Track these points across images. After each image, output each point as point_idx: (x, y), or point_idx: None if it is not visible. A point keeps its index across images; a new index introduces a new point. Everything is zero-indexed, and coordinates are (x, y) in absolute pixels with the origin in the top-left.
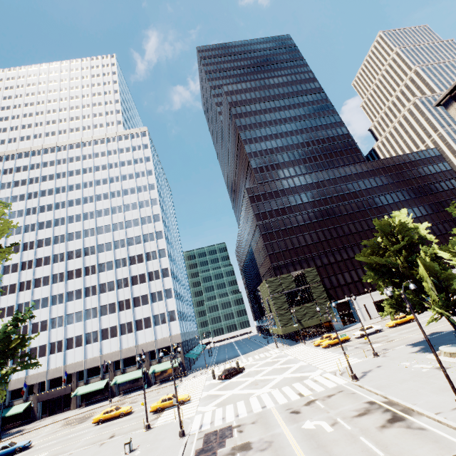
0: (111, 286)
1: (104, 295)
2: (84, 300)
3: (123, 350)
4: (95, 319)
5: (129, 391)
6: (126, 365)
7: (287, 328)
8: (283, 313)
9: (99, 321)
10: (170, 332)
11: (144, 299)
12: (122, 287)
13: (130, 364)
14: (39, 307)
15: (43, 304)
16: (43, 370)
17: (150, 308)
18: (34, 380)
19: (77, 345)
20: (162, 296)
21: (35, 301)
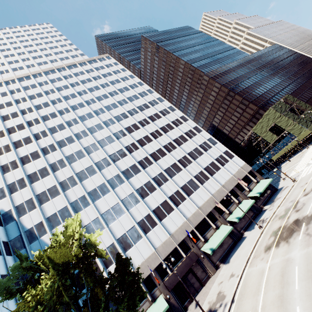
0: (161, 152)
1: (160, 161)
2: (144, 171)
3: (215, 195)
4: (167, 182)
5: (247, 227)
6: (225, 206)
7: (310, 127)
8: (299, 120)
9: (173, 182)
10: (237, 165)
11: (197, 151)
12: (171, 150)
13: (228, 204)
14: (100, 196)
15: (103, 191)
16: (149, 253)
17: (208, 155)
18: (147, 270)
19: (168, 211)
20: (209, 144)
21: (90, 192)
